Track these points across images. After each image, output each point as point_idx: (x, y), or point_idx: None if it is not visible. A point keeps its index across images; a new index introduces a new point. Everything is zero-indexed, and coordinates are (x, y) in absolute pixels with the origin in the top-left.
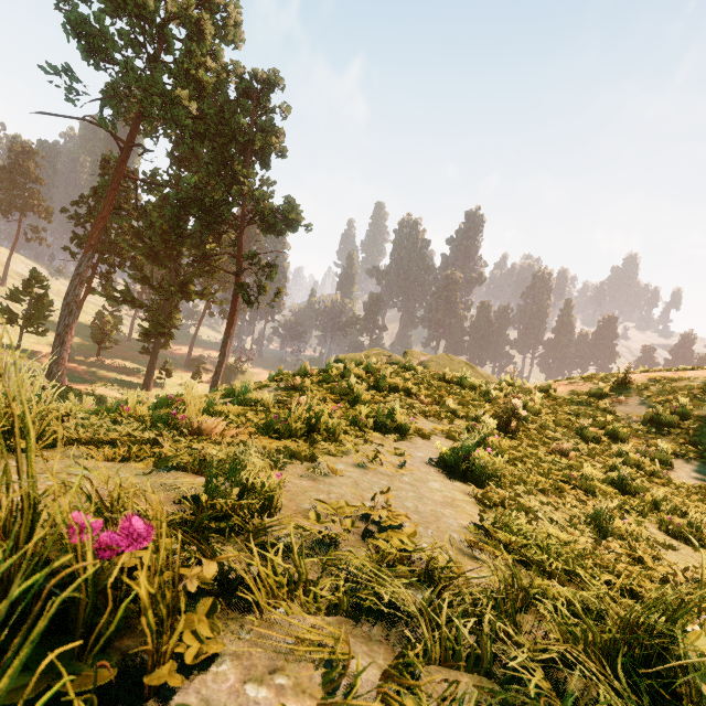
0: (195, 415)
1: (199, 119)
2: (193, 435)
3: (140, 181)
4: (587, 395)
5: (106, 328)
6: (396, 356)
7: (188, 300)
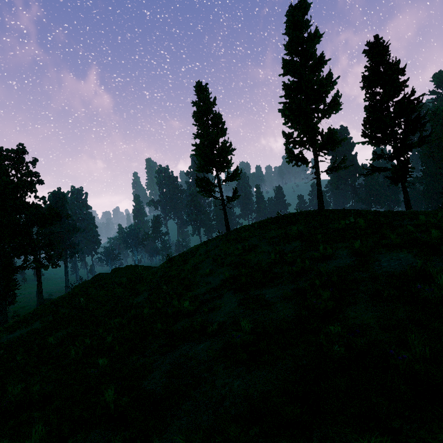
0: None
1: None
2: None
3: None
4: (156, 271)
5: None
6: (106, 275)
7: (14, 273)
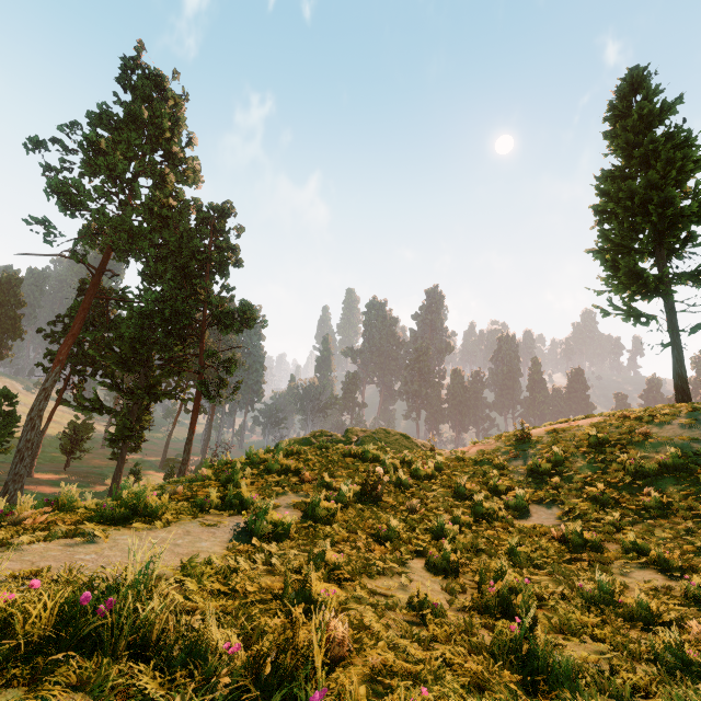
0: (28, 511)
1: (162, 245)
2: (10, 525)
3: (110, 300)
4: (491, 453)
5: (76, 437)
6: (337, 435)
7: (156, 401)
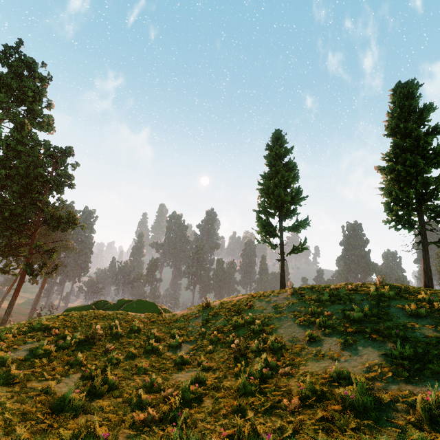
0: None
1: (13, 168)
2: None
3: None
4: (187, 315)
5: None
6: (111, 303)
7: None
